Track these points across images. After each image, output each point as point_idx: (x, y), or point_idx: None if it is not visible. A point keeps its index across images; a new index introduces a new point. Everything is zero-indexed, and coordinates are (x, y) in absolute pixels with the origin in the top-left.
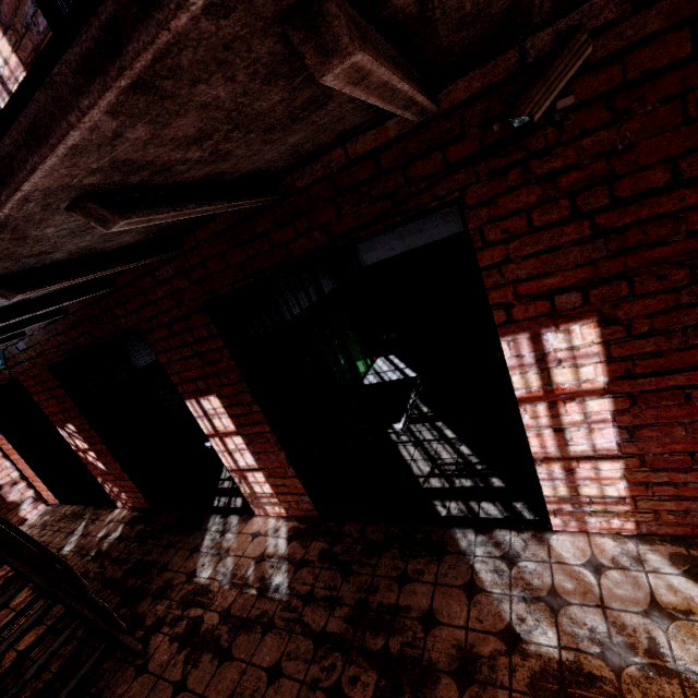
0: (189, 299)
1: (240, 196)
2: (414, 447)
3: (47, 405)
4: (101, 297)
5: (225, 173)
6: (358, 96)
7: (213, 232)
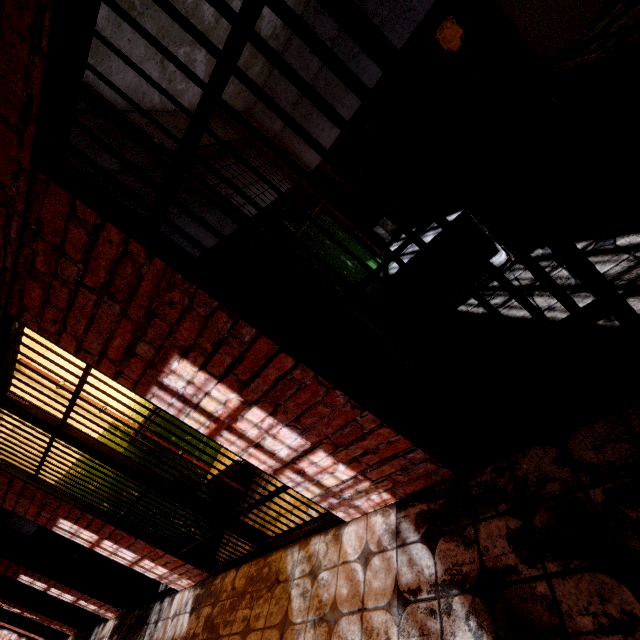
0: None
1: None
2: None
3: None
4: None
5: None
6: None
7: None
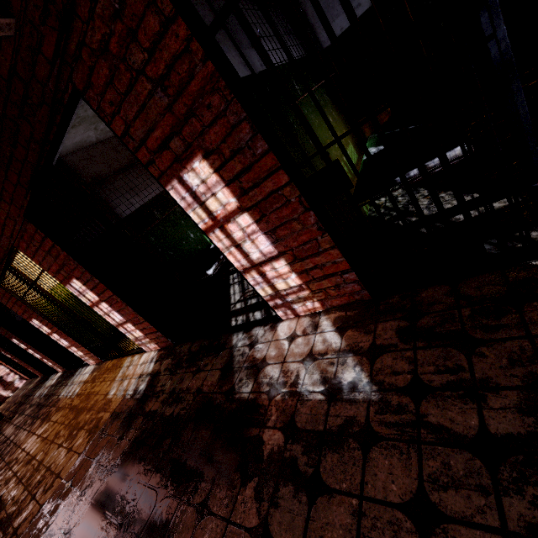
0: None
1: None
2: None
3: None
4: None
5: None
6: None
7: None
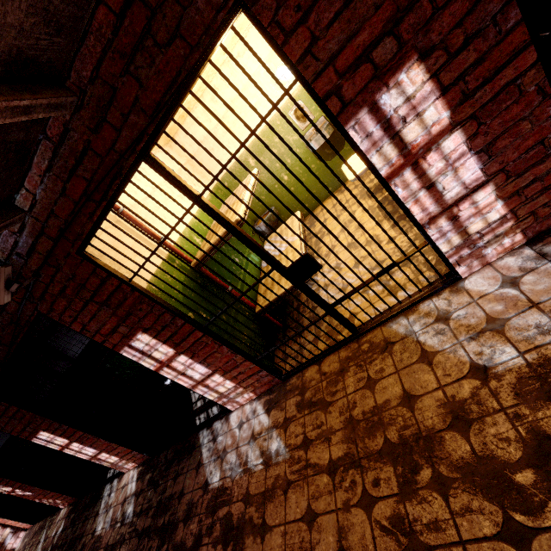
0: None
1: None
2: None
3: None
4: None
5: None
6: None
7: None
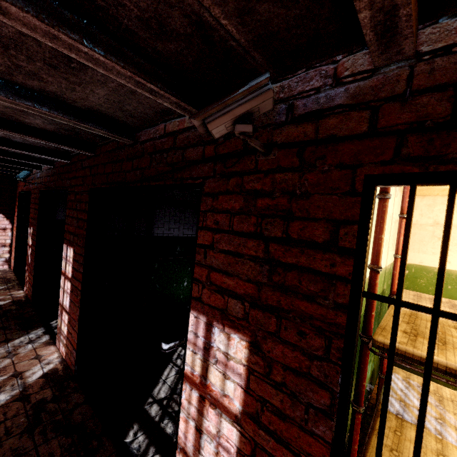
0: (87, 183)
1: (87, 122)
2: (176, 373)
3: (32, 211)
4: (65, 164)
5: (64, 98)
6: (37, 38)
7: (107, 150)
